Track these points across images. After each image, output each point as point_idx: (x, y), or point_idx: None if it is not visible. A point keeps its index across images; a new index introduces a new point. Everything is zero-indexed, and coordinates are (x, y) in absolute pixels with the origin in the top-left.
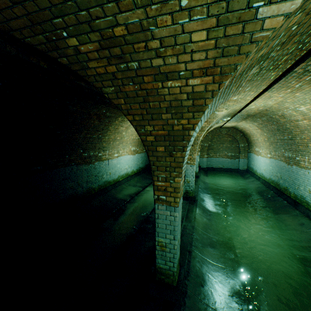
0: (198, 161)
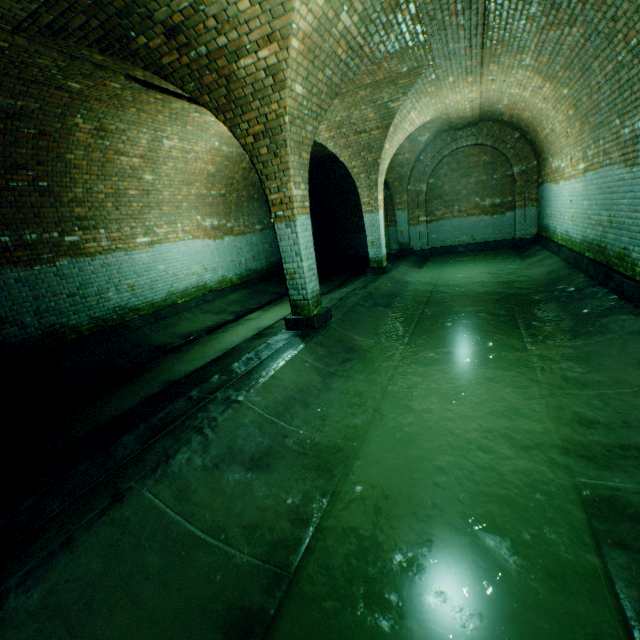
0: (379, 229)
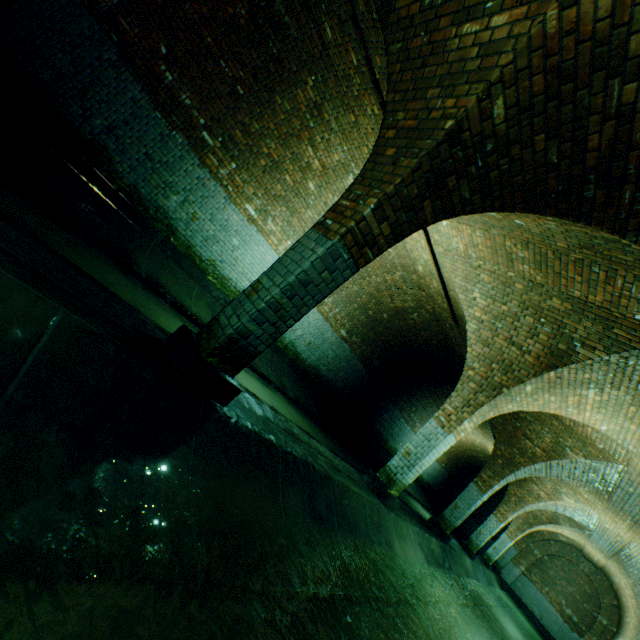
0: (504, 546)
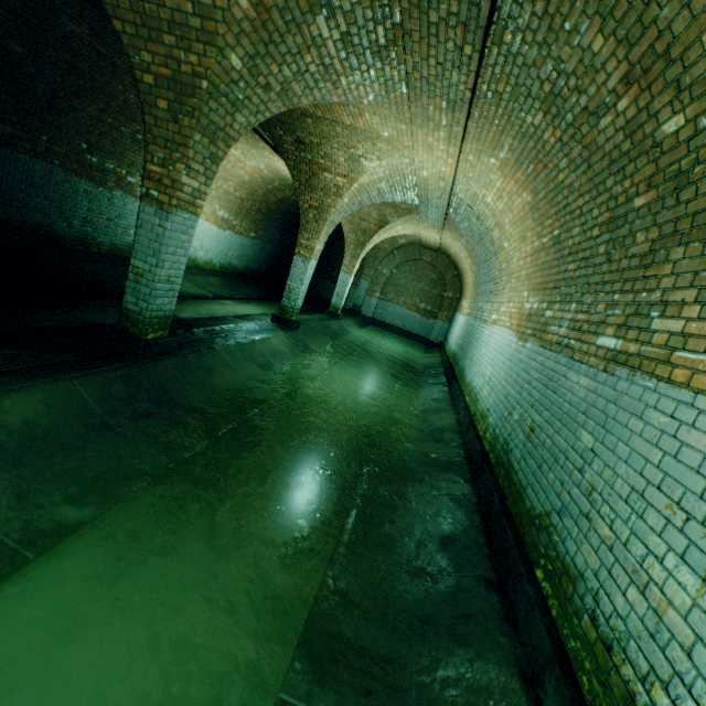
0: (347, 287)
